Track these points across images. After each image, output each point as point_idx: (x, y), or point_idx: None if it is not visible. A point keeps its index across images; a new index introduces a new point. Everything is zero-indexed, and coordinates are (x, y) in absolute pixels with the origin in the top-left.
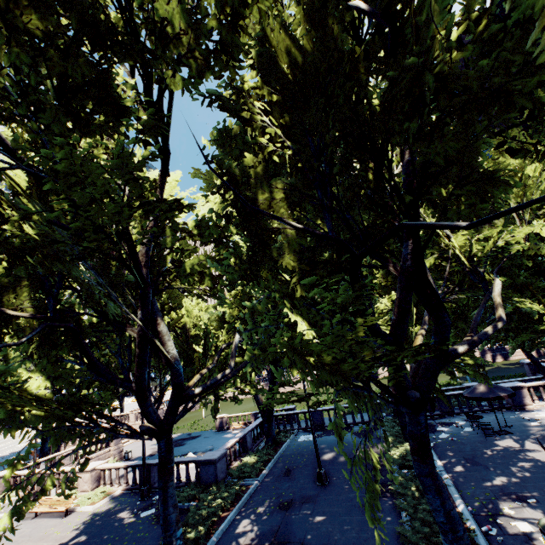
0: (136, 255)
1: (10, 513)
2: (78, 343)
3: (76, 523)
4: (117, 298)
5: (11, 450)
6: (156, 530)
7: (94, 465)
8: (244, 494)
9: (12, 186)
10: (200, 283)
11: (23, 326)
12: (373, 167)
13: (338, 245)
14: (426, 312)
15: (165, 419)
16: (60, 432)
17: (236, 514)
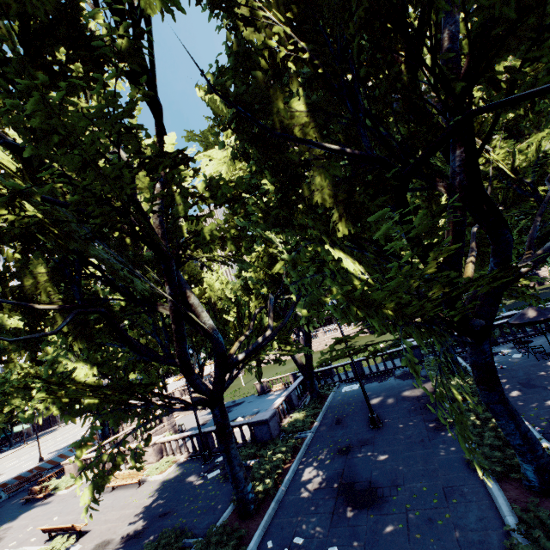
0: (151, 226)
1: (90, 492)
2: (113, 328)
3: (150, 491)
4: (141, 276)
5: (76, 438)
6: (225, 488)
7: (154, 440)
8: (301, 446)
9: (3, 175)
10: (222, 248)
11: (55, 319)
12: (405, 67)
13: (376, 169)
14: (472, 237)
15: (214, 388)
16: (117, 414)
17: (298, 464)
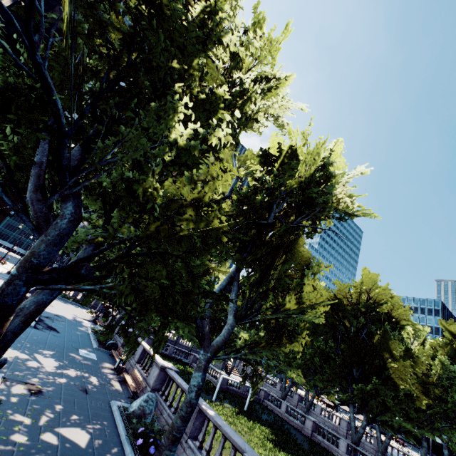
0: None
1: None
2: None
3: None
4: None
5: None
6: None
7: None
8: None
9: None
10: None
11: None
12: None
13: None
14: None
15: None
16: None
17: None
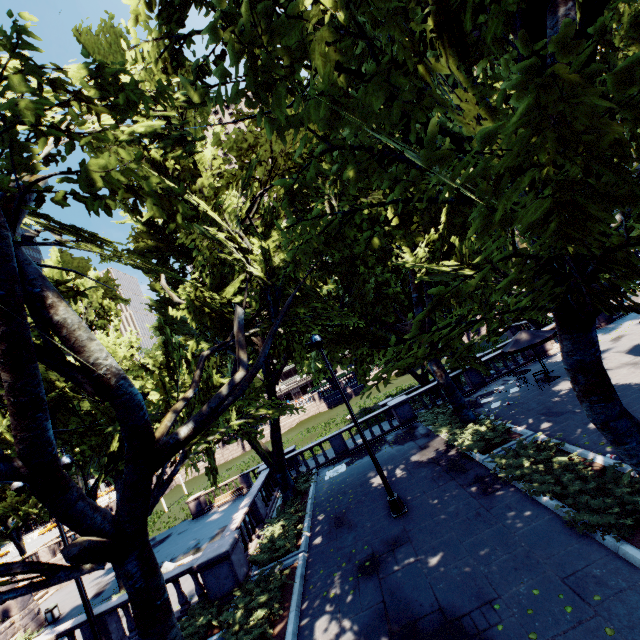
0: None
1: None
2: None
3: None
4: None
5: None
6: None
7: None
8: (293, 581)
9: None
10: (136, 211)
11: None
12: None
13: None
14: None
15: (125, 512)
16: None
17: (298, 619)
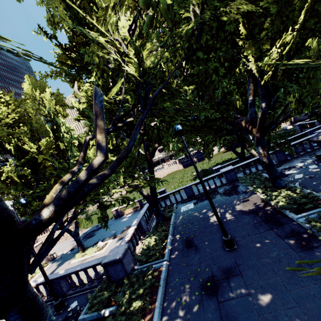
0: None
1: None
2: None
3: None
4: None
5: None
6: None
7: None
8: (159, 281)
9: None
10: None
11: None
12: None
13: None
14: None
15: None
16: None
17: (160, 315)
